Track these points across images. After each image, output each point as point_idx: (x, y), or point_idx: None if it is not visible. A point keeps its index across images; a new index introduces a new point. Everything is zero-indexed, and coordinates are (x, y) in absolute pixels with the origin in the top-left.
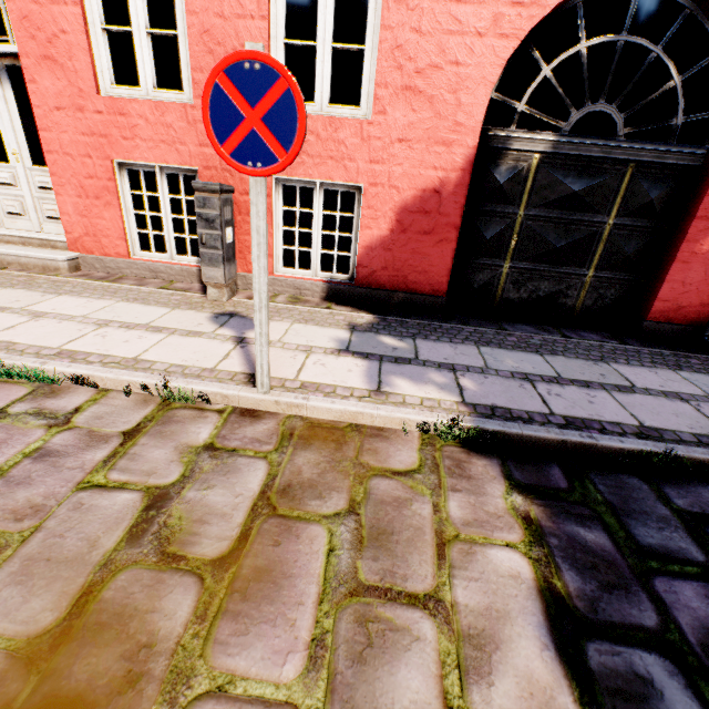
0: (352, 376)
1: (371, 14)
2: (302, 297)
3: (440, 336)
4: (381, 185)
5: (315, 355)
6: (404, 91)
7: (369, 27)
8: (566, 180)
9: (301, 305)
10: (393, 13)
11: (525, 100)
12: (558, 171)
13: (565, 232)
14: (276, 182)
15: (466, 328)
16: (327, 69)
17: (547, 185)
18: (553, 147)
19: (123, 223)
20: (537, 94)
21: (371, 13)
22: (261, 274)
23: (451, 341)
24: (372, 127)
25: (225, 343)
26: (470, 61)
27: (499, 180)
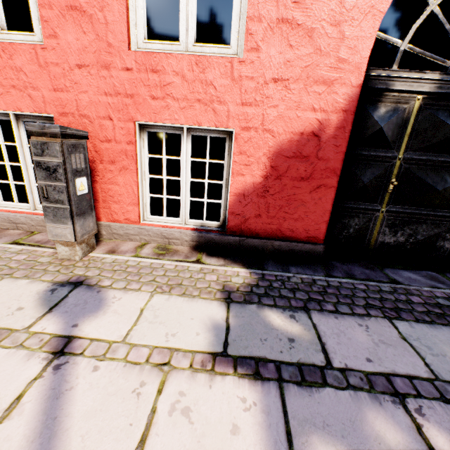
0: None
1: None
2: (171, 246)
3: (336, 302)
4: (254, 129)
5: (174, 377)
6: (280, 24)
7: None
8: None
9: (168, 258)
10: None
11: (409, 37)
12: (442, 112)
13: (446, 175)
14: (140, 128)
15: (357, 283)
16: (192, 3)
17: (430, 127)
18: (439, 87)
19: None
20: None
21: None
22: None
23: (354, 313)
24: (244, 66)
25: (30, 360)
26: None
27: (379, 122)
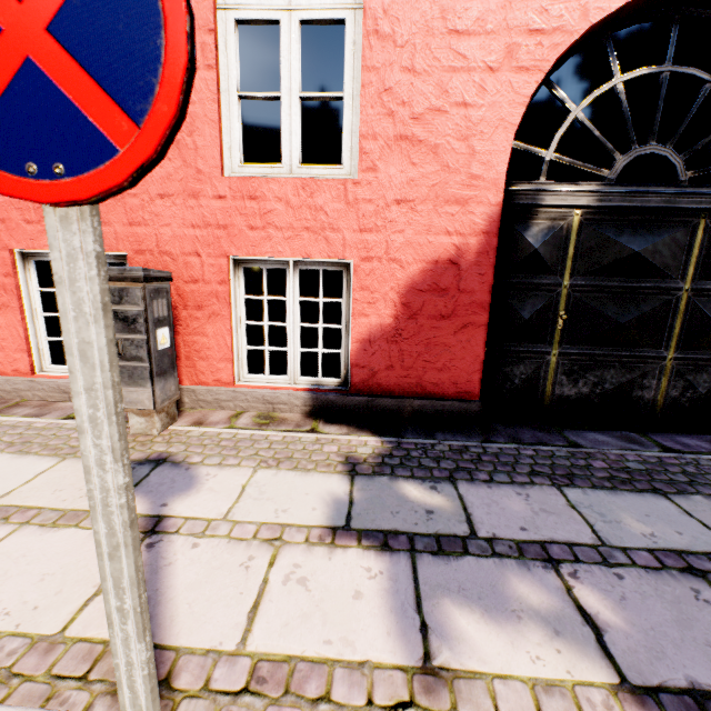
0: (364, 613)
1: (349, 57)
2: (277, 413)
3: (491, 470)
4: (377, 259)
5: (288, 550)
6: (399, 141)
7: (347, 71)
8: (621, 238)
9: (274, 428)
10: (377, 52)
11: (554, 146)
12: (608, 228)
13: (628, 303)
14: (235, 264)
15: (523, 449)
16: (295, 123)
17: (596, 246)
18: (598, 200)
19: (25, 329)
20: (511, 179)
21: (349, 56)
22: (107, 463)
23: (513, 481)
24: (360, 188)
25: None
26: (481, 101)
27: (532, 243)
